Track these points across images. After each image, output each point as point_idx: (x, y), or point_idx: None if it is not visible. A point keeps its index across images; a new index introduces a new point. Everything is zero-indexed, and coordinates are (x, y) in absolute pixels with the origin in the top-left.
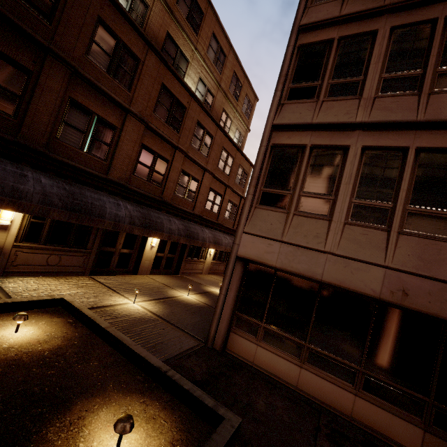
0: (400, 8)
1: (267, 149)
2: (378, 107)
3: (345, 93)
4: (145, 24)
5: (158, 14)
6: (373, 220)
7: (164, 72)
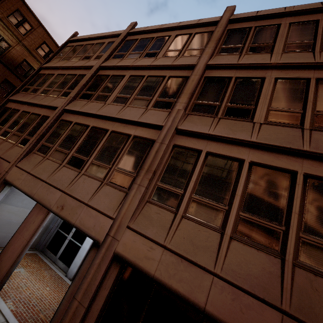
0: (63, 68)
1: (1, 108)
2: (34, 98)
3: (34, 92)
4: (7, 52)
5: (19, 50)
6: (5, 136)
7: (9, 74)
